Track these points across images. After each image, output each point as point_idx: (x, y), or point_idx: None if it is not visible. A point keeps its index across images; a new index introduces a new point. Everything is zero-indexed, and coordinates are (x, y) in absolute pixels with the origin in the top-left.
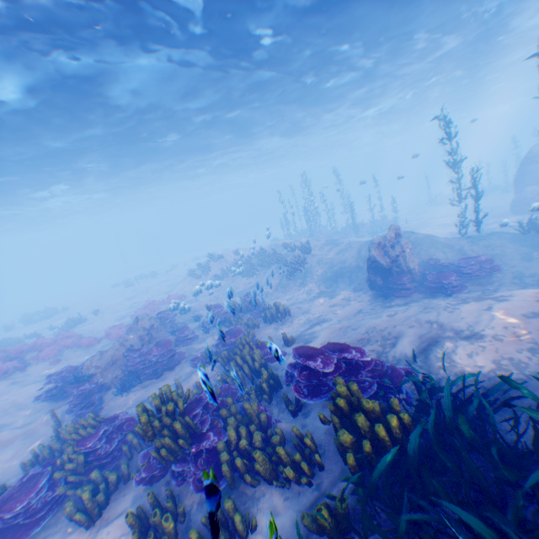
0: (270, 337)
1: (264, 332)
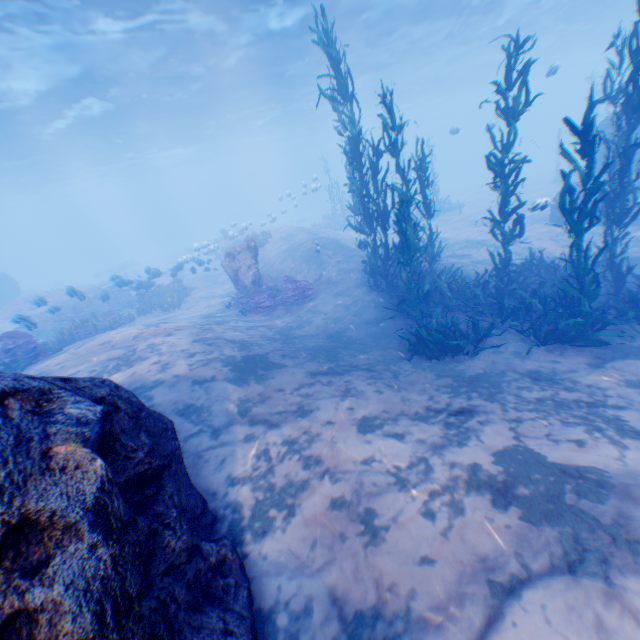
0: (92, 322)
1: (146, 317)
